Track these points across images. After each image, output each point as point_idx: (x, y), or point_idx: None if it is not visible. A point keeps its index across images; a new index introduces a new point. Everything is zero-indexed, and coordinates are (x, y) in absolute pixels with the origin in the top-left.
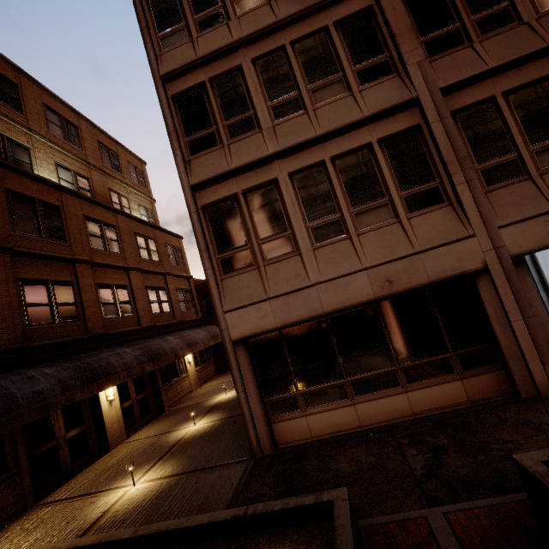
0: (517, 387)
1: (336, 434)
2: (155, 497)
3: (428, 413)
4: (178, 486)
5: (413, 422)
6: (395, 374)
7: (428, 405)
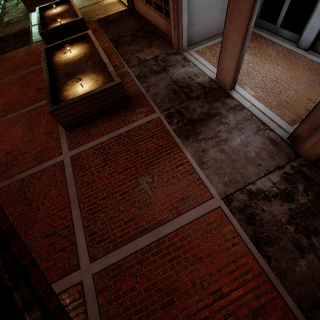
0: (171, 37)
1: (143, 16)
2: (109, 3)
3: (159, 27)
4: (114, 4)
5: (153, 27)
6: (152, 0)
7: (158, 24)
